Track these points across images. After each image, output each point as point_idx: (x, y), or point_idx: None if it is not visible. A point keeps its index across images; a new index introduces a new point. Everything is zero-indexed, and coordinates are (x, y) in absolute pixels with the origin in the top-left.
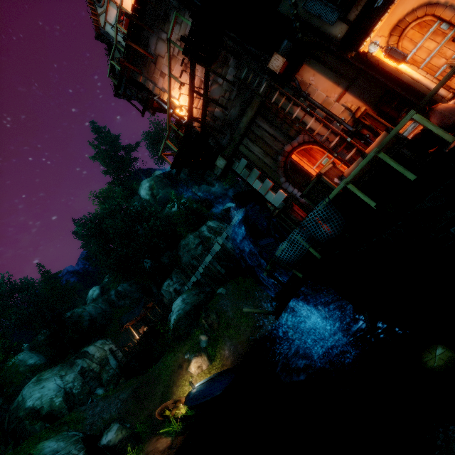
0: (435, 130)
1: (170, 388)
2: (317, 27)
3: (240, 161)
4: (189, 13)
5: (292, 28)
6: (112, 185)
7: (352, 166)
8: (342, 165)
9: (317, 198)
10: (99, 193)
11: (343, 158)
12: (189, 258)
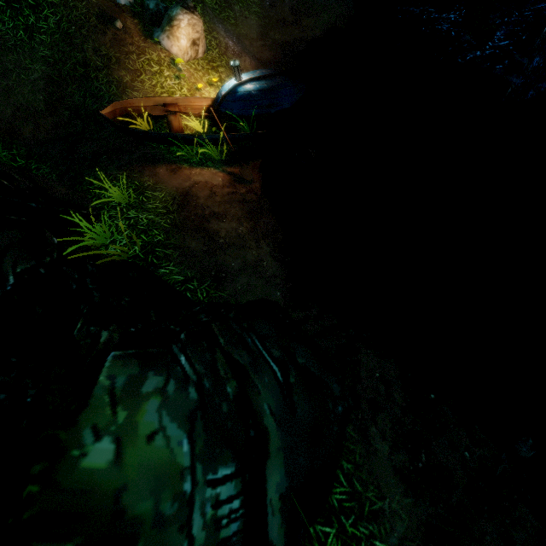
0: None
1: (100, 71)
2: None
3: None
4: None
5: None
6: None
7: None
8: None
9: None
10: None
11: None
12: None
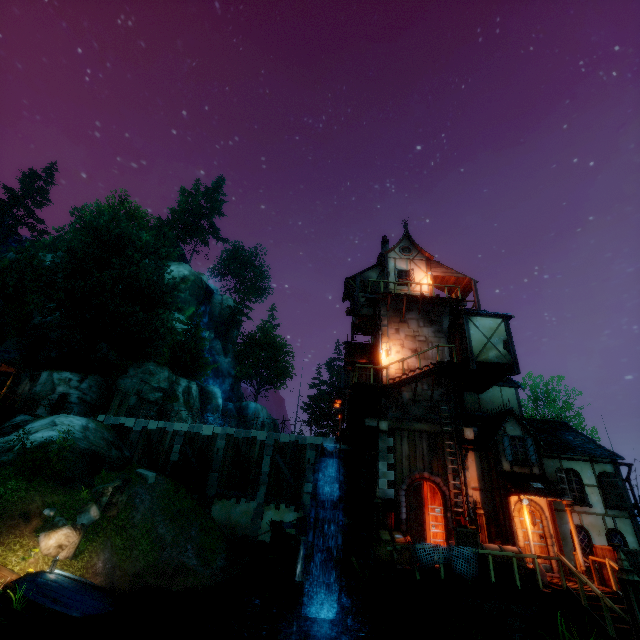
0: (538, 575)
1: None
2: (499, 450)
3: (389, 438)
4: (445, 342)
5: (465, 412)
6: (159, 223)
7: (491, 546)
8: (443, 525)
9: (463, 540)
10: (164, 227)
11: (449, 522)
12: (134, 388)
